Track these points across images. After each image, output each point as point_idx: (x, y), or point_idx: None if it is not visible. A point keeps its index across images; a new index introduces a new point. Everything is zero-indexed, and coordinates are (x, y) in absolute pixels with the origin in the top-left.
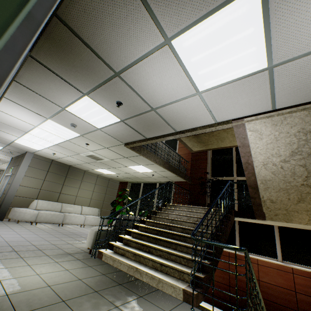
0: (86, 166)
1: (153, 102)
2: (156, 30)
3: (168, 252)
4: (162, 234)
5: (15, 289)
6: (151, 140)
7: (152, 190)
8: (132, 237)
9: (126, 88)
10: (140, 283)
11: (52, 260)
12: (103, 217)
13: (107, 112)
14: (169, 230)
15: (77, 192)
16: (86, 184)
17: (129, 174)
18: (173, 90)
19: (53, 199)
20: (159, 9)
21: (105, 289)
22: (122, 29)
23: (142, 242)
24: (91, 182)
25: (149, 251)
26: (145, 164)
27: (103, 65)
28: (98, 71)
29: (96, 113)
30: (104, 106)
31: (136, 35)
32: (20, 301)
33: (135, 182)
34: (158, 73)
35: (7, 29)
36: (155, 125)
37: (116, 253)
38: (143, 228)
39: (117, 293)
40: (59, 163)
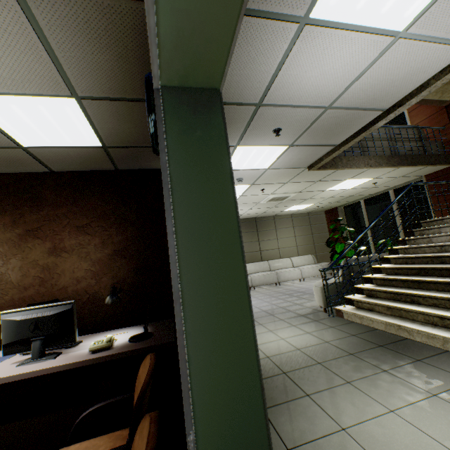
0: (272, 212)
1: (322, 100)
2: (280, 25)
3: (449, 300)
4: (427, 274)
5: (271, 353)
6: (346, 145)
7: (384, 204)
8: (376, 286)
9: (277, 111)
10: (411, 343)
11: (288, 324)
12: (322, 270)
13: (267, 147)
14: (441, 263)
15: (277, 243)
16: (282, 231)
17: (334, 197)
18: (347, 65)
19: (257, 260)
20: (272, 1)
21: (361, 352)
22: (240, 60)
23: (394, 290)
24: (287, 226)
25: (412, 301)
26: (352, 175)
27: (239, 108)
28: (237, 117)
29: (256, 156)
30: (261, 144)
31: (259, 51)
32: (280, 362)
33: (349, 203)
34: (310, 65)
35: (246, 276)
36: (342, 123)
37: (359, 309)
38: (389, 269)
39: (380, 356)
40: (242, 220)
